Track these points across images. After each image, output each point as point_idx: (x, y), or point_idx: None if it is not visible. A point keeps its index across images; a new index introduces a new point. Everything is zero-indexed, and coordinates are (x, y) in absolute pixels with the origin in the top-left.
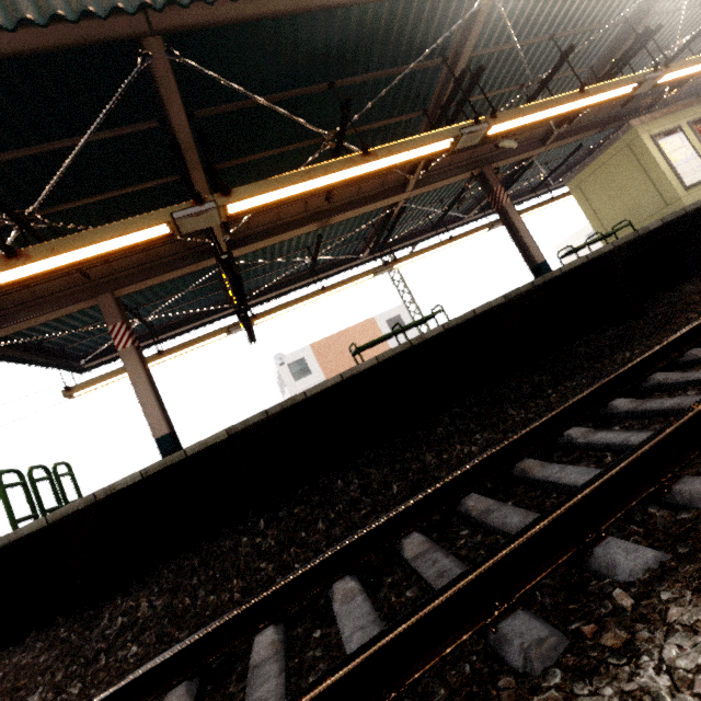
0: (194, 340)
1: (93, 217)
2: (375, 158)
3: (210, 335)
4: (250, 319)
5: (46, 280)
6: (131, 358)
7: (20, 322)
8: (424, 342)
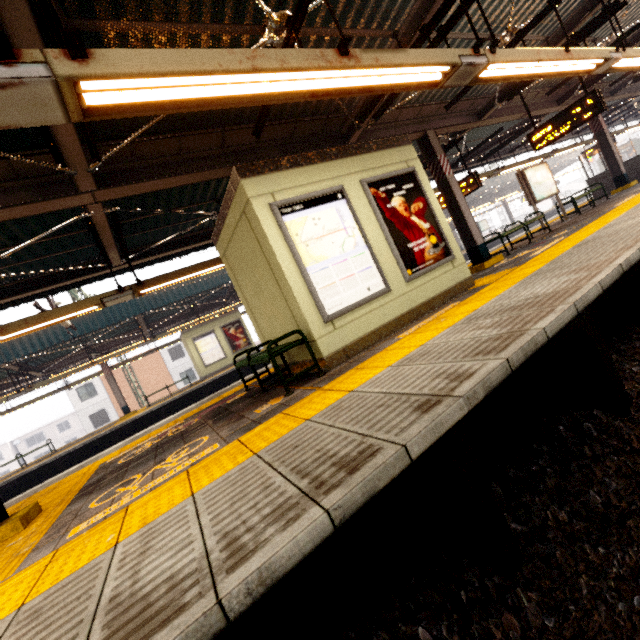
0: None
1: None
2: None
3: None
4: None
5: None
6: None
7: None
8: None
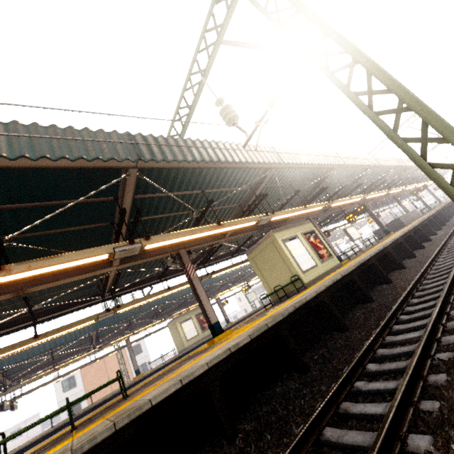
0: None
1: None
2: (57, 369)
3: None
4: (19, 396)
5: None
6: None
7: None
8: (49, 433)
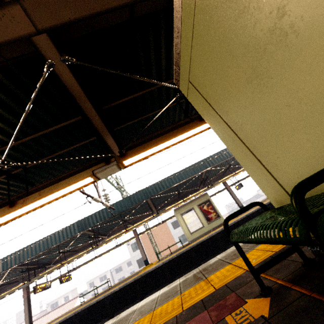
0: (57, 277)
1: (17, 272)
2: (64, 264)
3: (61, 276)
4: (73, 269)
5: (11, 281)
6: (25, 301)
7: (6, 290)
8: None
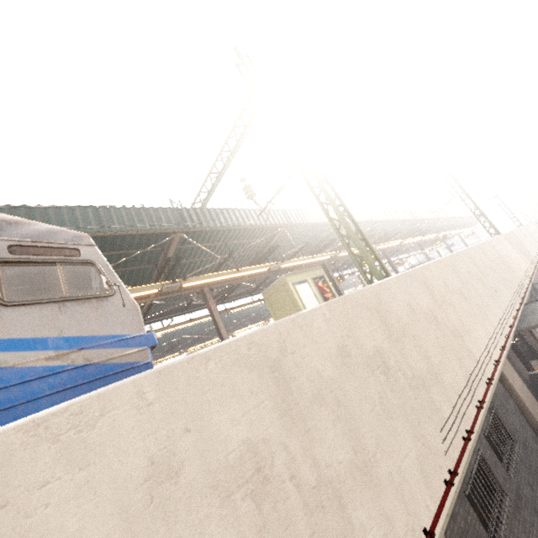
0: None
1: None
2: None
3: None
4: None
5: None
6: None
7: None
8: None
